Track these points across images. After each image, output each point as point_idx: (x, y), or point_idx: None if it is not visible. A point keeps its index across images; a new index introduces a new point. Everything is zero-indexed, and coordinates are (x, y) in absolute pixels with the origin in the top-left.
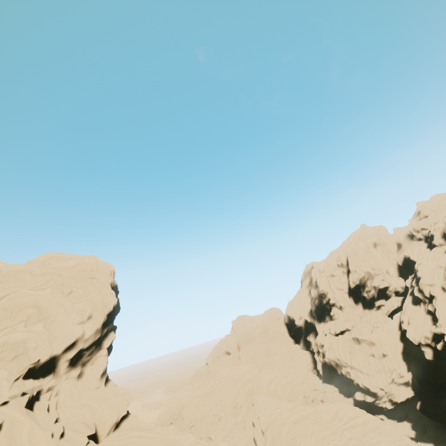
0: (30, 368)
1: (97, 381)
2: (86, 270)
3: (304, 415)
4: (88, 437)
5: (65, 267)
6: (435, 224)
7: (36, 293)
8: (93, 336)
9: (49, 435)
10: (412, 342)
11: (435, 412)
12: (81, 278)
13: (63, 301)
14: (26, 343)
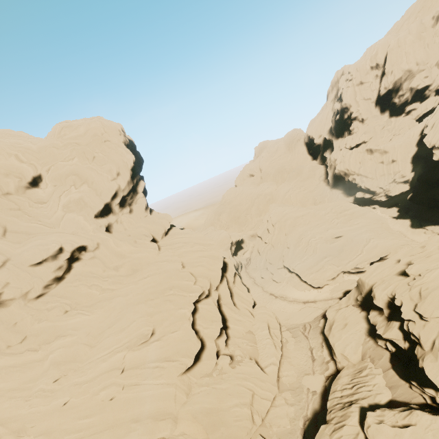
0: (95, 213)
1: (144, 213)
2: (96, 135)
3: (305, 213)
4: (150, 241)
5: (78, 135)
6: None
7: (68, 163)
8: (127, 187)
9: (125, 242)
10: (427, 146)
11: (421, 200)
12: (96, 143)
13: (92, 166)
14: (83, 199)
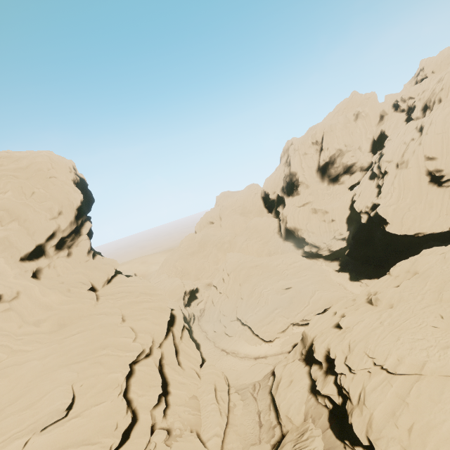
0: (21, 255)
1: (85, 257)
2: (41, 170)
3: (258, 263)
4: (88, 290)
5: (18, 168)
6: (423, 92)
7: None
8: (69, 228)
9: (56, 291)
10: (356, 210)
11: (355, 256)
12: (39, 179)
13: (28, 202)
14: (9, 239)
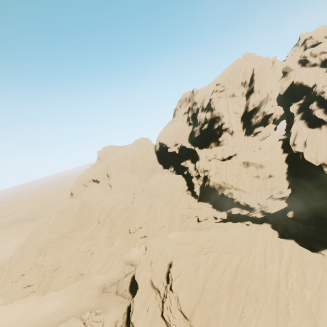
0: None
1: None
2: None
3: (234, 268)
4: None
5: None
6: None
7: None
8: None
9: None
10: (310, 163)
11: (310, 220)
12: None
13: None
14: None
